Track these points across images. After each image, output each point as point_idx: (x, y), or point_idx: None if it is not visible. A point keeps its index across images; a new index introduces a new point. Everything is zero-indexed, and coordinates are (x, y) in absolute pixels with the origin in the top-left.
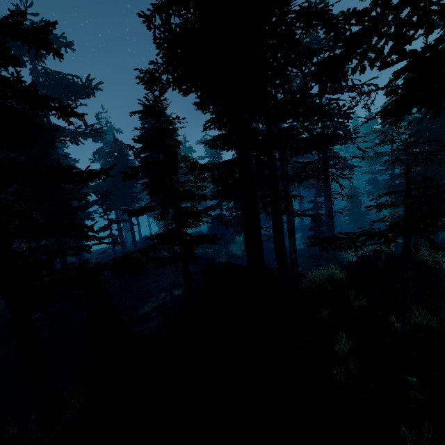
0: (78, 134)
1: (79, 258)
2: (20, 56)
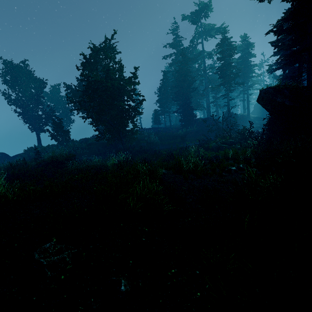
0: (214, 53)
1: (209, 111)
2: (198, 19)
